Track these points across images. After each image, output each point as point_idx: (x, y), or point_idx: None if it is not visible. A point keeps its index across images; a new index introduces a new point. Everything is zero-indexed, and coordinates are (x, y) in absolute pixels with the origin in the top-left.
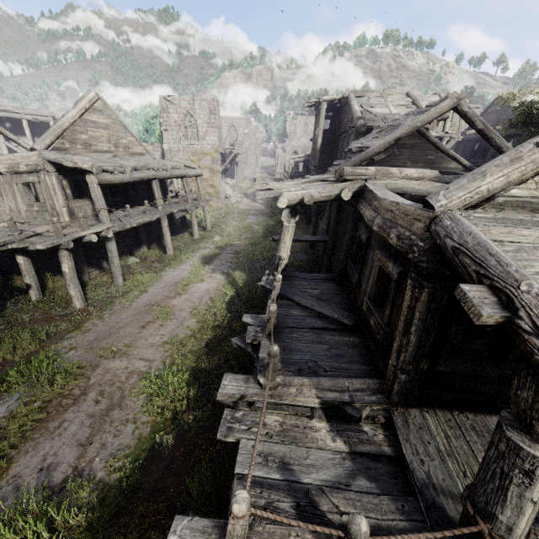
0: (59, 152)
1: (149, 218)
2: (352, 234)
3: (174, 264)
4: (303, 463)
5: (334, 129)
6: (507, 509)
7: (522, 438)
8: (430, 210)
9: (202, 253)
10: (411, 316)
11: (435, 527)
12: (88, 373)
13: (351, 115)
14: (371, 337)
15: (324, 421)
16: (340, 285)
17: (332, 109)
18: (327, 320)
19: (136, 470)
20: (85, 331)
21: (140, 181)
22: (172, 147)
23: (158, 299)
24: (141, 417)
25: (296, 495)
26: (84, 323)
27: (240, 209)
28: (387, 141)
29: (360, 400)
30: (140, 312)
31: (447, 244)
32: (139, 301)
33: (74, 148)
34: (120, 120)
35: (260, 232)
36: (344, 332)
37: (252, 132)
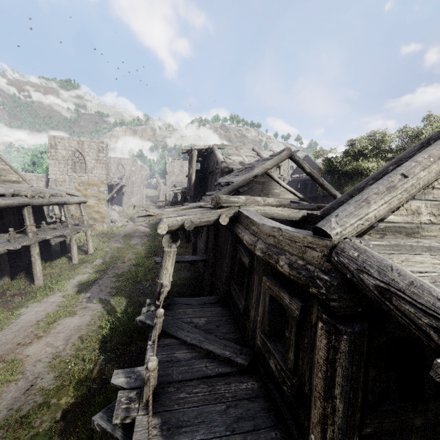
0: None
1: (12, 247)
2: (232, 256)
3: (41, 297)
4: None
5: (204, 169)
6: None
7: None
8: (326, 238)
9: (79, 280)
10: (332, 372)
11: None
12: None
13: (216, 160)
14: (272, 380)
15: None
16: (226, 309)
17: (201, 156)
18: (218, 360)
19: None
20: None
21: (6, 208)
22: (58, 178)
23: (5, 350)
24: None
25: None
26: None
27: (125, 231)
28: (248, 178)
29: None
30: None
31: (366, 281)
32: None
33: None
34: None
35: (144, 252)
36: (240, 375)
37: (138, 170)
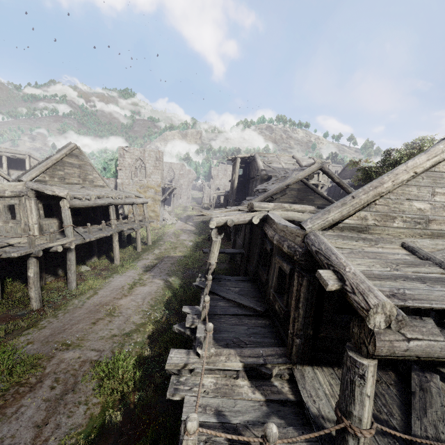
0: (40, 183)
1: (105, 234)
2: (261, 247)
3: (121, 272)
4: (232, 410)
5: (246, 175)
6: (356, 405)
7: (356, 355)
8: (303, 230)
9: (144, 263)
10: (298, 296)
11: (324, 443)
12: (44, 363)
13: (257, 168)
14: (277, 318)
15: (246, 379)
16: (254, 285)
17: (244, 163)
18: (245, 309)
19: (88, 444)
20: (41, 328)
21: (101, 206)
22: (124, 182)
23: (107, 300)
24: (92, 399)
25: (228, 431)
26: (40, 321)
27: (175, 229)
28: (281, 187)
29: (271, 362)
30: (91, 311)
31: (313, 249)
32: (90, 301)
33: (52, 181)
34: (90, 163)
35: (191, 246)
36: (258, 317)
37: (185, 173)
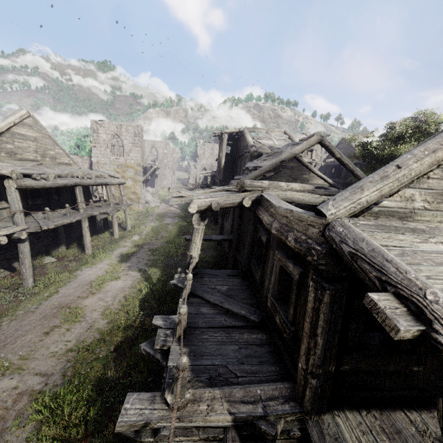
0: None
1: (69, 220)
2: (253, 235)
3: (91, 263)
4: None
5: (234, 153)
6: None
7: None
8: (323, 217)
9: (120, 252)
10: (316, 317)
11: None
12: None
13: (246, 144)
14: (277, 333)
15: None
16: (245, 280)
17: (231, 139)
18: (235, 317)
19: None
20: None
21: (63, 187)
22: (99, 160)
23: (69, 300)
24: None
25: None
26: None
27: (158, 212)
28: (275, 163)
29: (274, 411)
30: (46, 316)
31: (344, 249)
32: (47, 303)
33: None
34: (50, 135)
35: (175, 231)
36: (252, 328)
37: (170, 152)
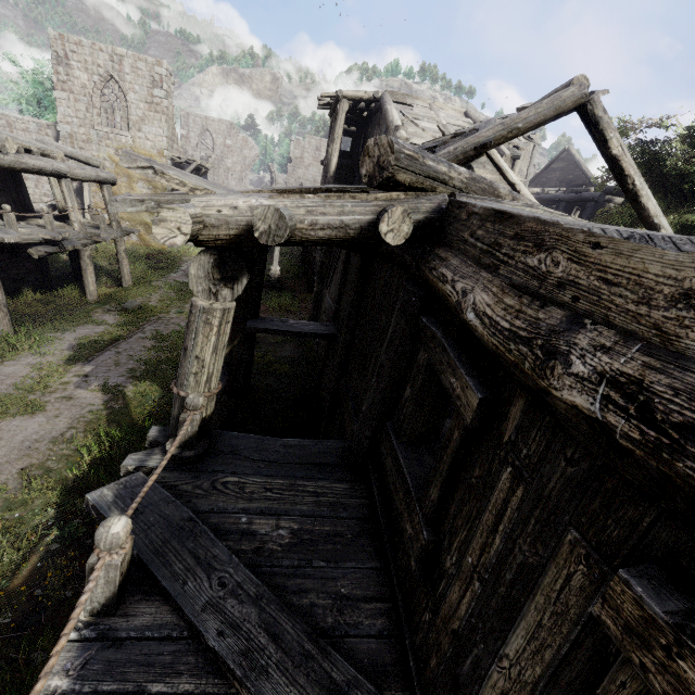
0: None
1: None
2: (400, 349)
3: None
4: None
5: (358, 151)
6: None
7: None
8: None
9: (82, 335)
10: None
11: None
12: None
13: (386, 126)
14: None
15: None
16: (359, 490)
17: (356, 120)
18: None
19: None
20: None
21: None
22: (75, 132)
23: None
24: None
25: None
26: None
27: None
28: (462, 149)
29: None
30: None
31: None
32: None
33: None
34: None
35: None
36: None
37: (237, 146)
